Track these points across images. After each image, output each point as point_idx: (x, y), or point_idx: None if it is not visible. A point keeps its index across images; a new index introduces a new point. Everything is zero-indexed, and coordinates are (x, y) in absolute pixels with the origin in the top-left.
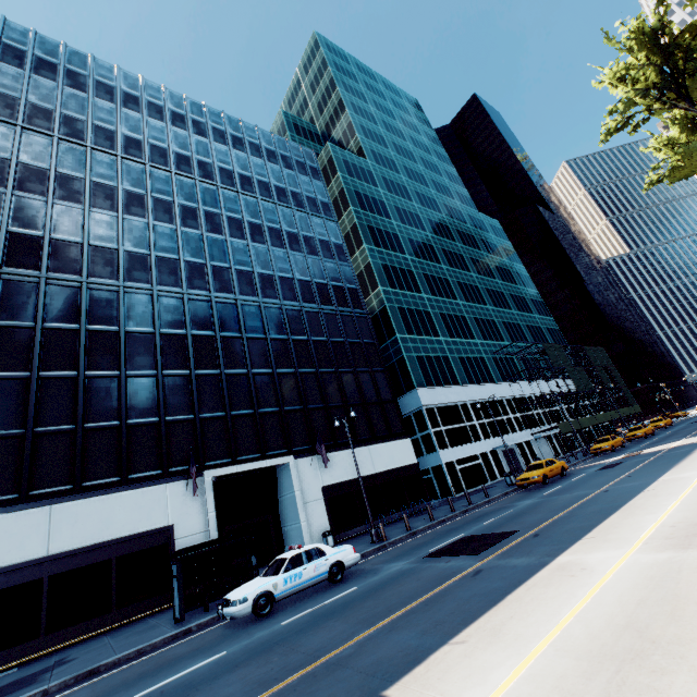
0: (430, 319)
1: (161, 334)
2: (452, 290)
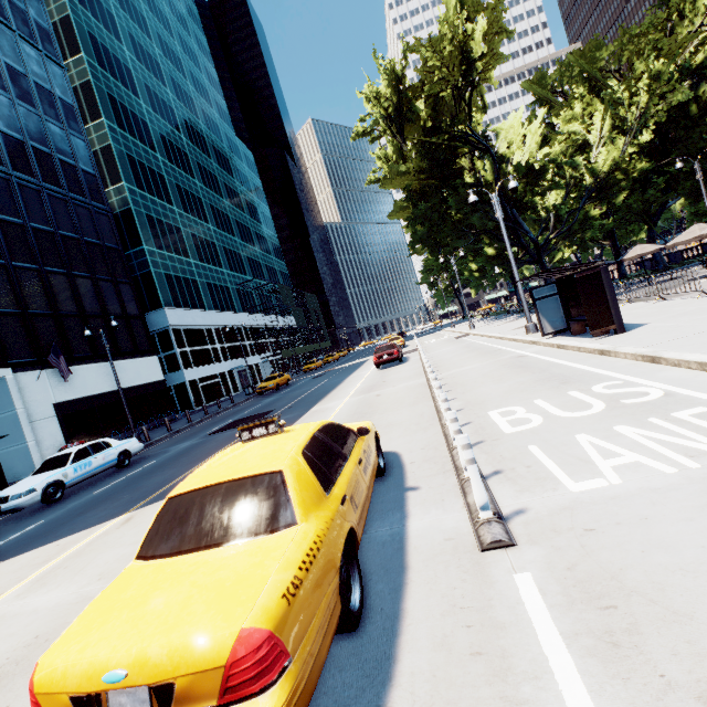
0: (181, 237)
1: None
2: (205, 212)
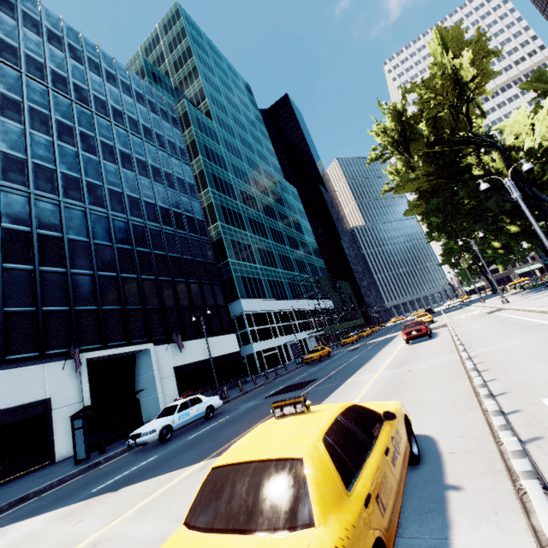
0: (251, 251)
1: (38, 234)
2: (266, 232)
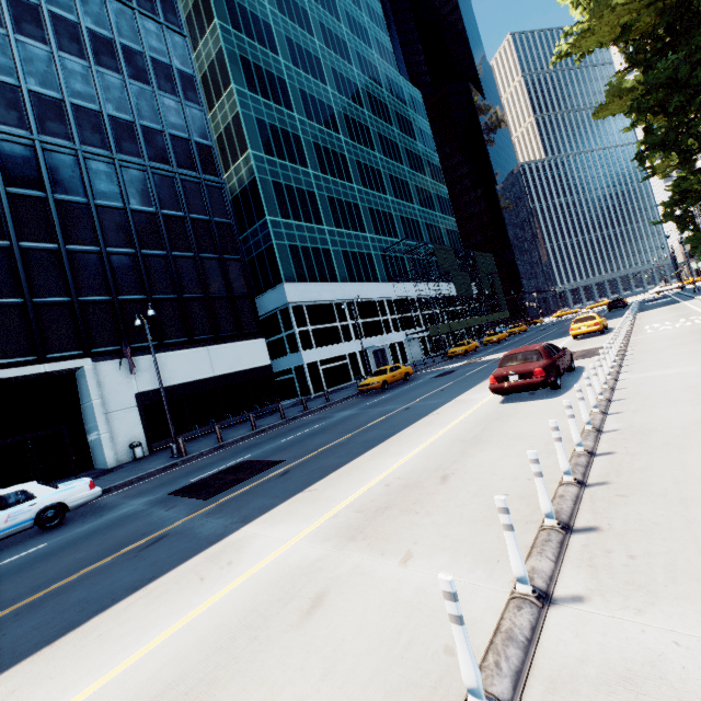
0: (314, 202)
1: None
2: (348, 170)
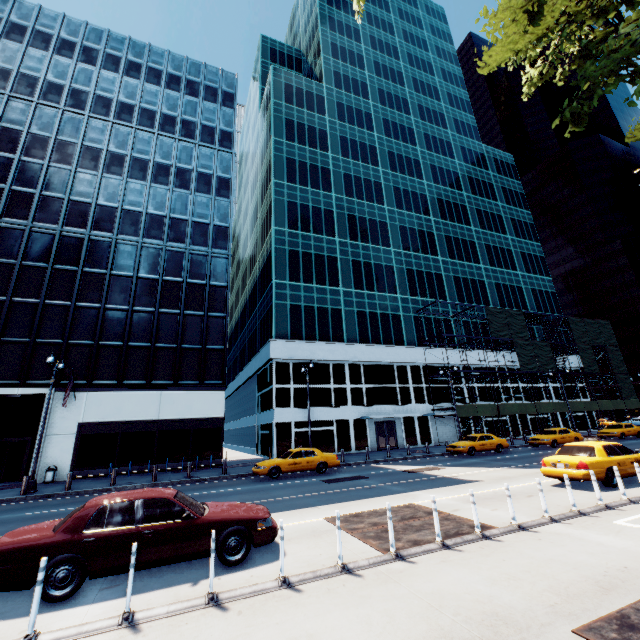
0: (334, 266)
1: None
2: (386, 235)
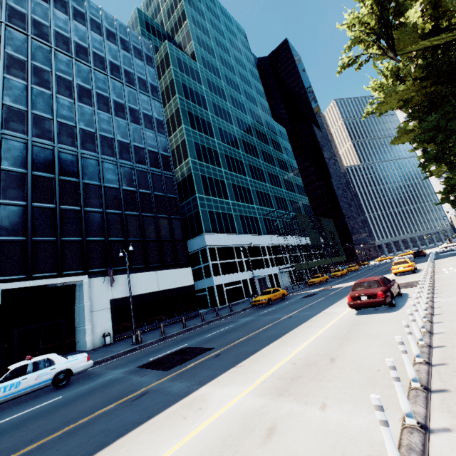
0: (224, 187)
1: None
2: (244, 169)
